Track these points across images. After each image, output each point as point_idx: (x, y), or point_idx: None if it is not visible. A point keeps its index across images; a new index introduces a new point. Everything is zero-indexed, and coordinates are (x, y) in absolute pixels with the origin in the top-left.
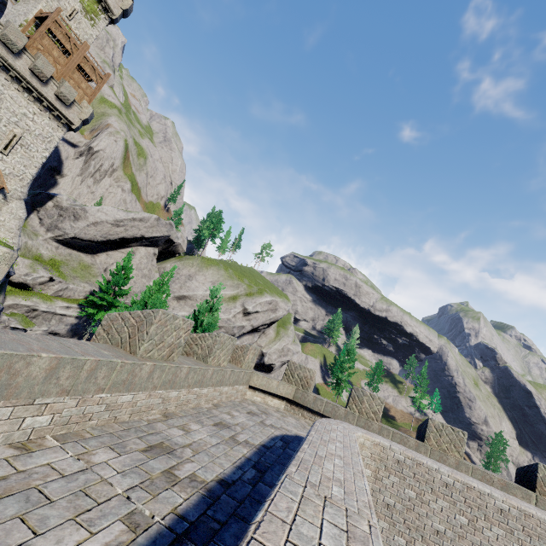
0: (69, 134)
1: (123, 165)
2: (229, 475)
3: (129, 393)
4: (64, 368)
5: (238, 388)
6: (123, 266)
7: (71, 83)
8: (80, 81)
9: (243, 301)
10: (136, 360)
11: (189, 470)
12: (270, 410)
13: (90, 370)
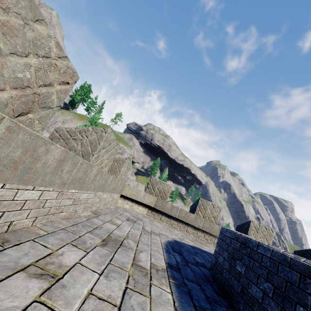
0: None
1: None
2: None
3: None
4: None
5: (114, 196)
6: None
7: None
8: None
9: None
10: None
11: None
12: (139, 216)
13: None
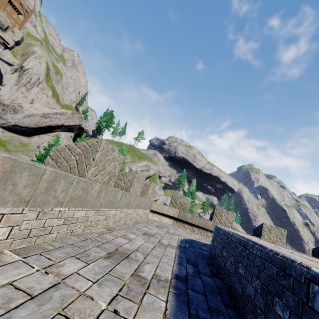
0: (6, 56)
1: (46, 79)
2: (178, 271)
3: (82, 209)
4: (21, 174)
5: (145, 211)
6: (50, 143)
7: (5, 13)
8: (12, 13)
9: (129, 165)
10: (87, 180)
11: (149, 271)
12: (166, 225)
13: (49, 181)
